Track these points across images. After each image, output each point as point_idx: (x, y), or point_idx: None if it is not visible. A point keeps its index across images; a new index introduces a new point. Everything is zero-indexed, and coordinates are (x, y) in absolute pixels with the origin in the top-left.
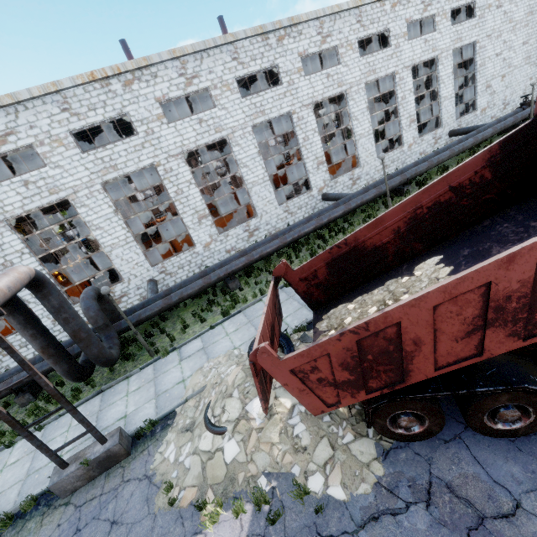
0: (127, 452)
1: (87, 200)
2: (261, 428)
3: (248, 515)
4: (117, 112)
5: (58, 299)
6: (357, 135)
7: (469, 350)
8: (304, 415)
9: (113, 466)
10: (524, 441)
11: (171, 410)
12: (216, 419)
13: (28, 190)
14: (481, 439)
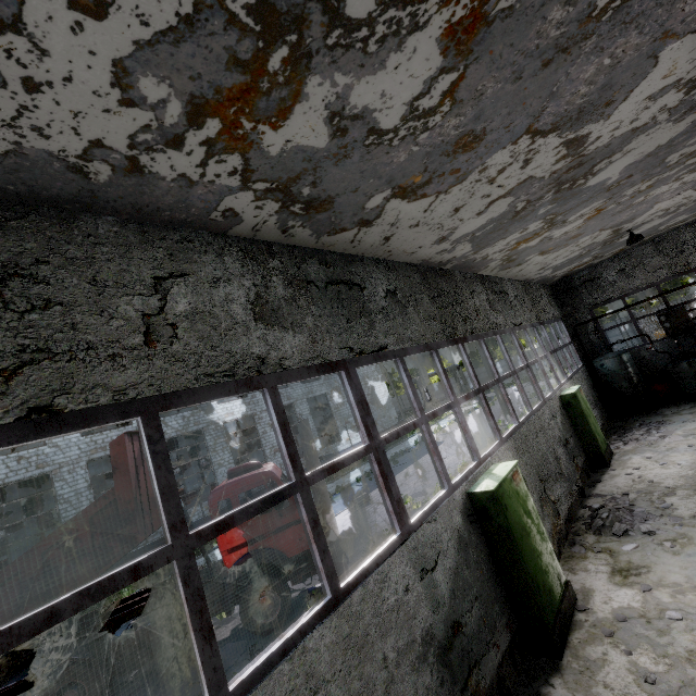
0: None
1: None
2: None
3: None
4: None
5: None
6: (216, 464)
7: None
8: None
9: None
10: None
11: None
12: None
13: None
14: None
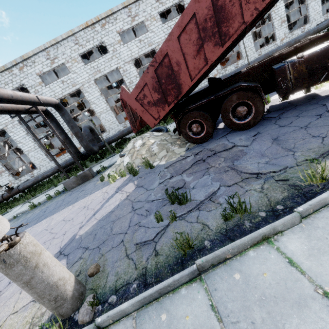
0: (92, 175)
1: (88, 89)
2: (138, 150)
3: (127, 177)
4: (99, 42)
5: (68, 117)
6: None
7: (202, 63)
8: (158, 144)
9: (87, 181)
10: (255, 129)
11: (112, 164)
12: (123, 152)
13: (64, 85)
14: (234, 133)
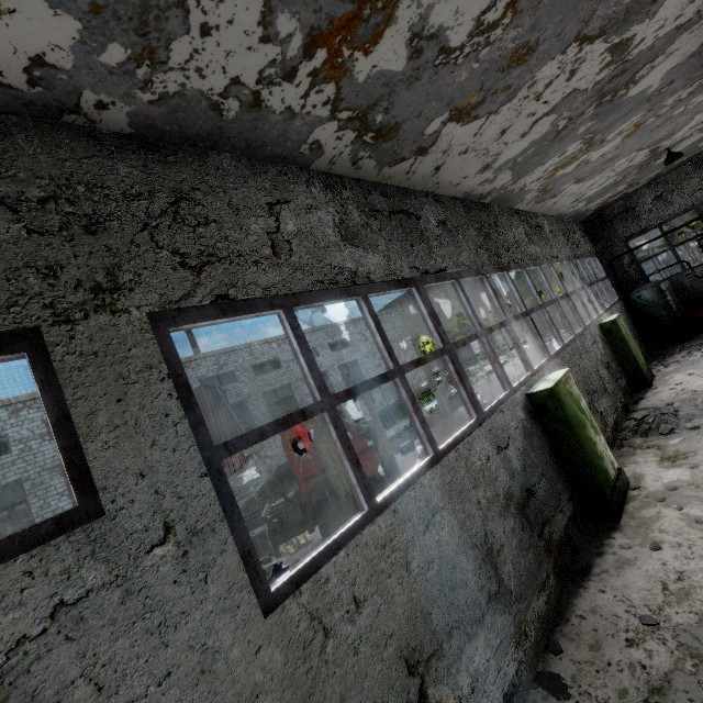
0: None
1: None
2: None
3: None
4: None
5: None
6: None
7: None
8: None
9: None
10: None
11: None
12: None
13: None
14: None
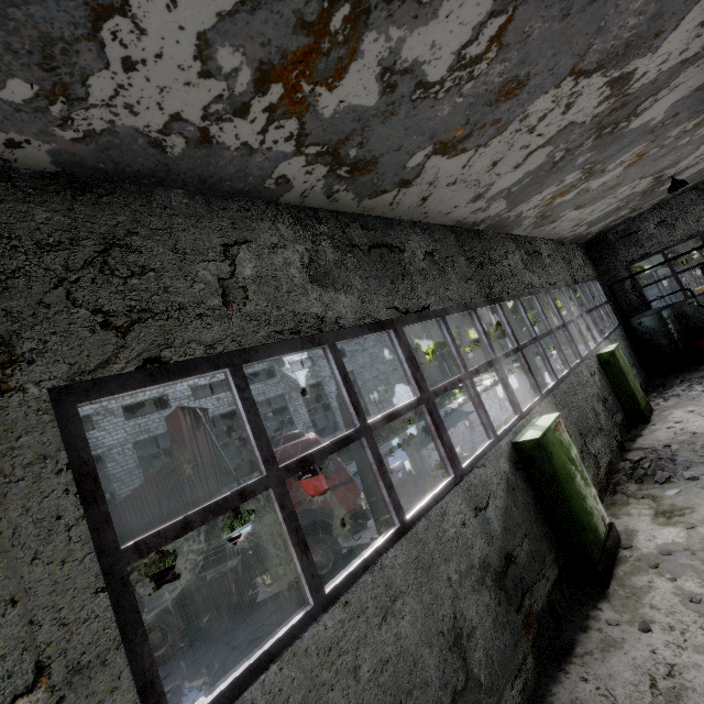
0: None
1: None
2: None
3: None
4: None
5: None
6: None
7: None
8: None
9: None
10: (173, 664)
11: None
12: None
13: None
14: None
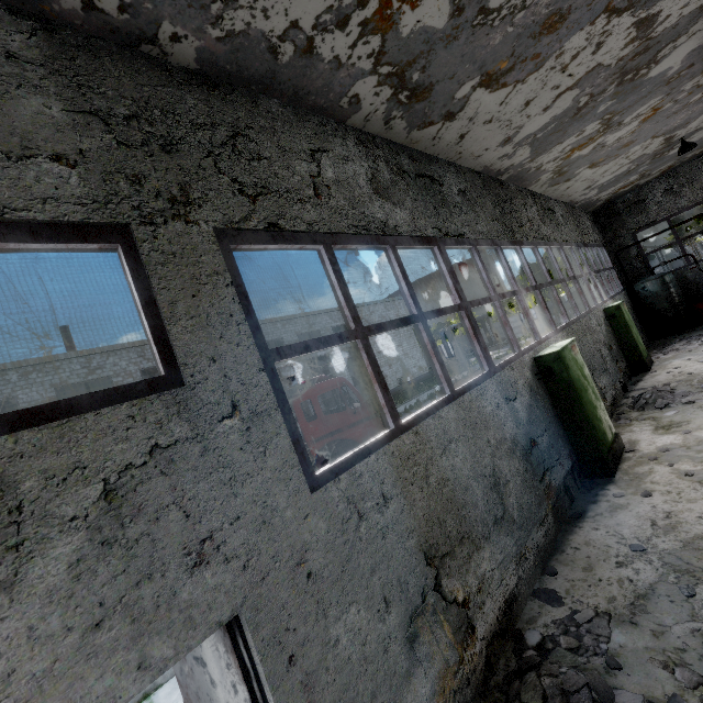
0: None
1: None
2: None
3: None
4: (5, 396)
5: None
6: None
7: None
8: None
9: None
10: None
11: None
12: None
13: None
14: None
